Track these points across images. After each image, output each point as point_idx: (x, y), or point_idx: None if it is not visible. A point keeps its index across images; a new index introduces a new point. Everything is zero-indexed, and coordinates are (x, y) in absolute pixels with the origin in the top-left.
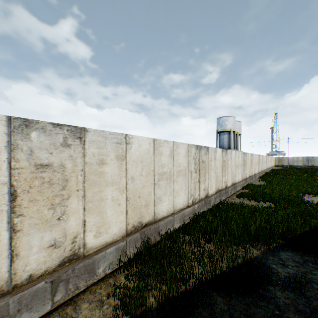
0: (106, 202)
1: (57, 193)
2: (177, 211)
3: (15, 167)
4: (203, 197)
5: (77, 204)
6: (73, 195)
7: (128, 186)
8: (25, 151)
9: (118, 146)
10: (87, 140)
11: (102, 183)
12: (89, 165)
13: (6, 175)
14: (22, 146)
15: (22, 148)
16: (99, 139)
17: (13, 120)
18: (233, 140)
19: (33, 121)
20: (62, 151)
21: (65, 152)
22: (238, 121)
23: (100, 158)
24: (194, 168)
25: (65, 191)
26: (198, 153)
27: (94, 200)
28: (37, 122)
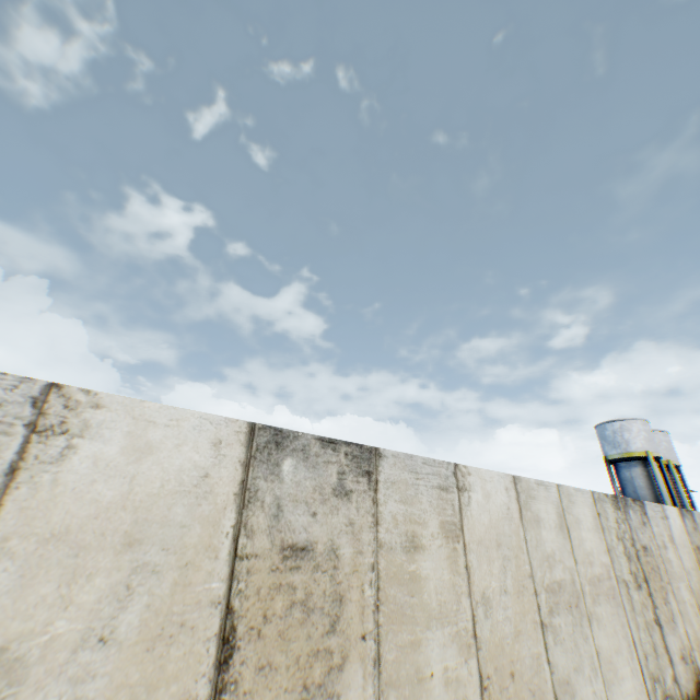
0: (431, 688)
1: (318, 643)
2: None
3: (242, 551)
4: (690, 688)
5: (361, 690)
6: (352, 651)
7: (478, 629)
8: (266, 506)
9: (441, 496)
10: (381, 479)
11: (416, 612)
12: (386, 552)
13: (223, 575)
14: (262, 493)
15: (262, 499)
16: (403, 478)
17: (257, 432)
18: (664, 484)
19: (288, 434)
20: (334, 509)
21: (339, 512)
22: (657, 432)
23: (408, 531)
24: (628, 570)
25: (335, 635)
26: (623, 521)
27: (400, 679)
28: (295, 437)
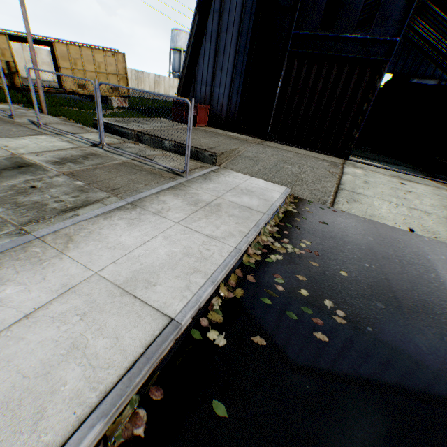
0: None
1: None
2: (46, 81)
3: None
4: None
5: None
6: None
7: None
8: None
9: None
10: None
11: None
12: None
13: None
14: None
15: None
16: None
17: None
18: None
19: None
20: None
21: None
22: None
23: None
24: None
25: None
26: None
27: None
28: None
